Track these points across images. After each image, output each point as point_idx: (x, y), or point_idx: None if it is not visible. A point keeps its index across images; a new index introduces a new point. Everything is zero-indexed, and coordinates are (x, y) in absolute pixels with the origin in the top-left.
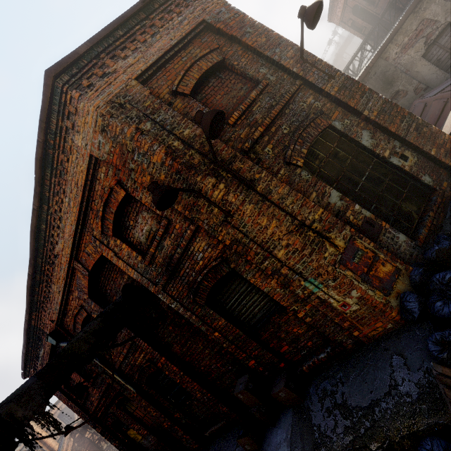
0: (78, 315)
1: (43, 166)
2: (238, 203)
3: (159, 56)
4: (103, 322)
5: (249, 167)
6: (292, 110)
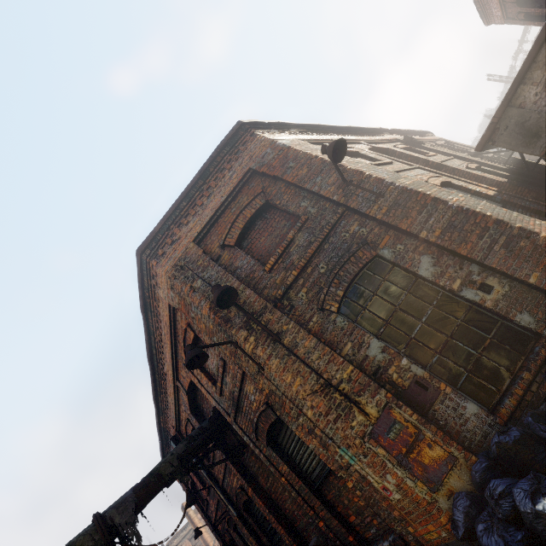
0: (187, 426)
1: (146, 310)
2: (265, 357)
3: (211, 215)
4: (188, 446)
5: (278, 318)
6: (331, 244)
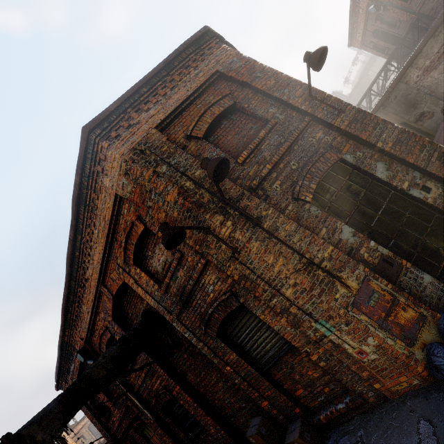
0: (103, 335)
1: (78, 203)
2: (245, 240)
3: (177, 106)
4: (121, 348)
5: (256, 204)
6: (300, 146)
